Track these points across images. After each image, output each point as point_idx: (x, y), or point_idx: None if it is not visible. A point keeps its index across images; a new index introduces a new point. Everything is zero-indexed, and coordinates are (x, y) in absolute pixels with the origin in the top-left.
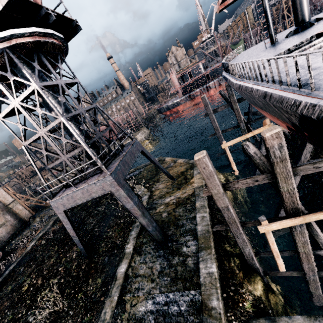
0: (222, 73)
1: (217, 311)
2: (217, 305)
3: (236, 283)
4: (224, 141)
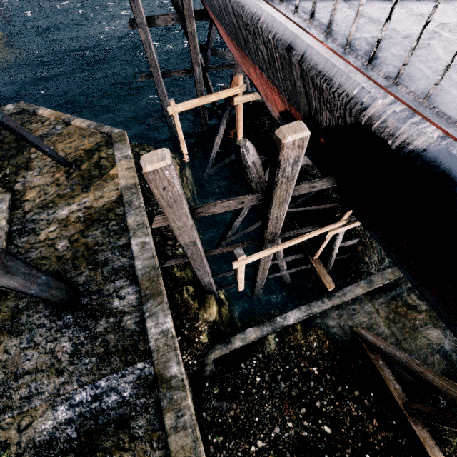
0: None
1: (178, 379)
2: (178, 371)
3: (192, 318)
4: (172, 100)
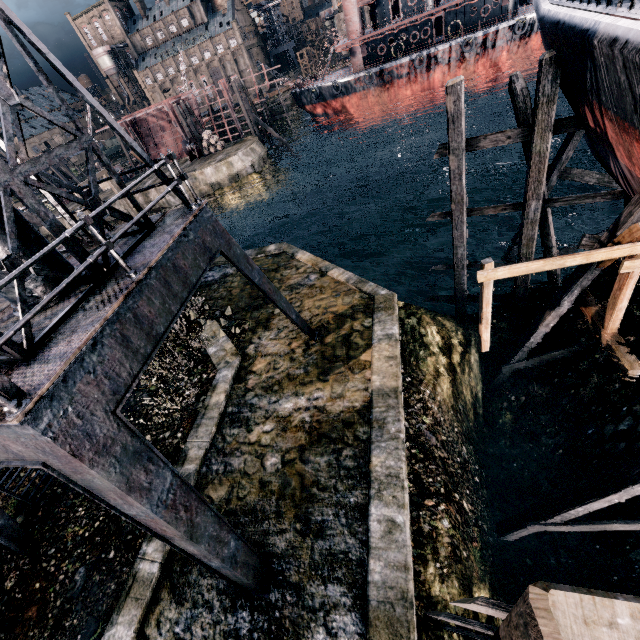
0: (546, 6)
1: None
2: None
3: None
4: (491, 260)
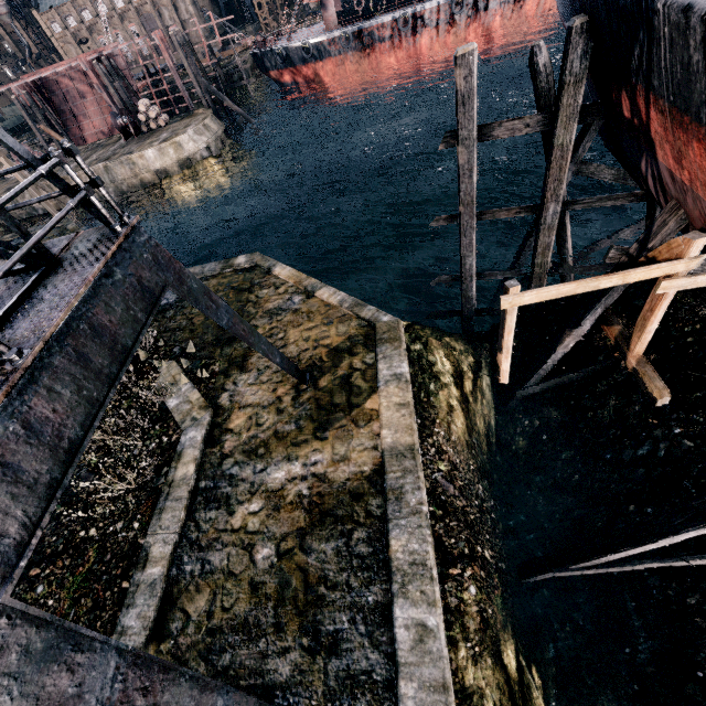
0: None
1: None
2: None
3: None
4: (517, 283)
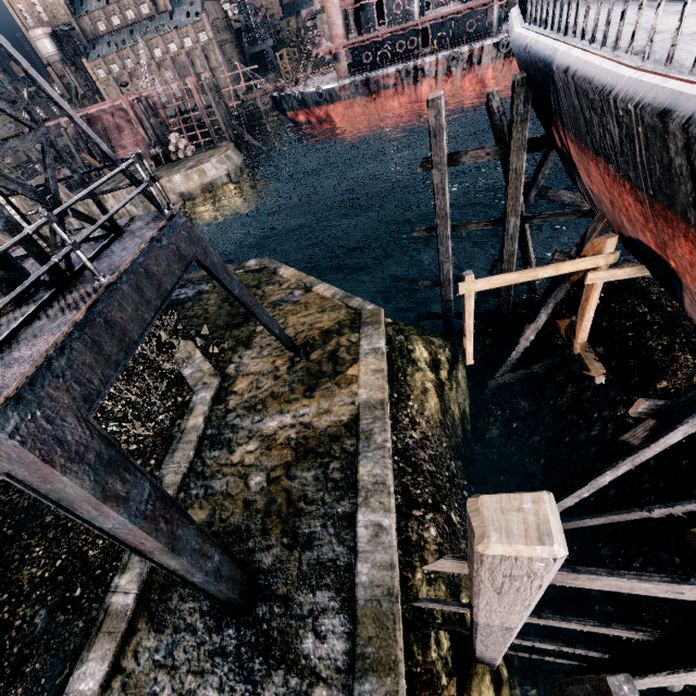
0: (517, 29)
1: None
2: None
3: None
4: (471, 273)
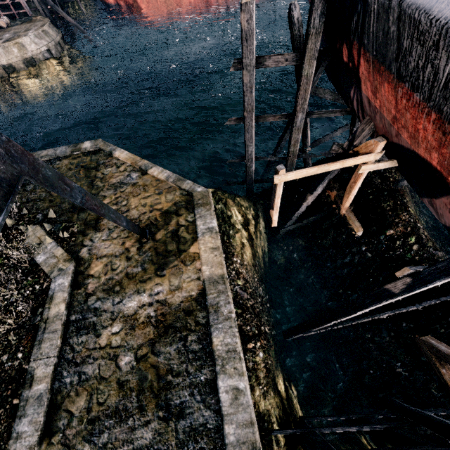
0: None
1: None
2: None
3: None
4: (283, 167)
